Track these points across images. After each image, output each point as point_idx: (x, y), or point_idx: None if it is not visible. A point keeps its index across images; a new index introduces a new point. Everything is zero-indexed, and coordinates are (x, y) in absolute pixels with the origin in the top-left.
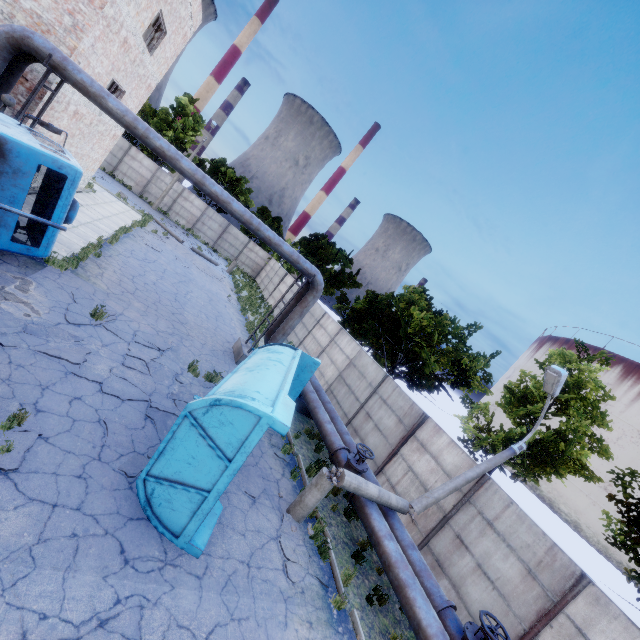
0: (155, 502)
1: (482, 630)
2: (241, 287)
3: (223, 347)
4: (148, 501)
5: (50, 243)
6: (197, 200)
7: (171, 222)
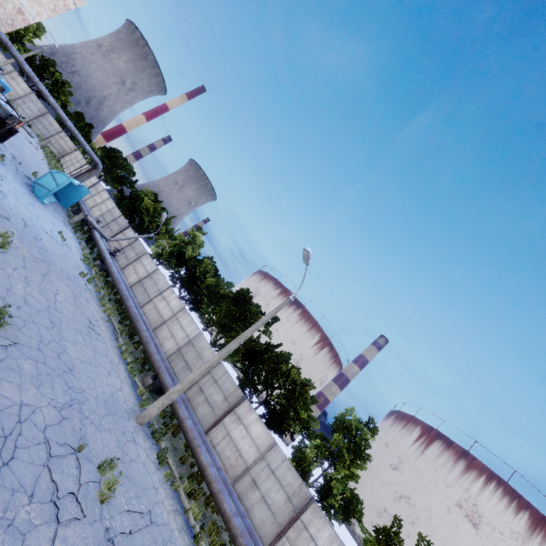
0: (36, 189)
1: (115, 250)
2: (50, 159)
3: None
4: (34, 188)
5: None
6: (24, 84)
7: None
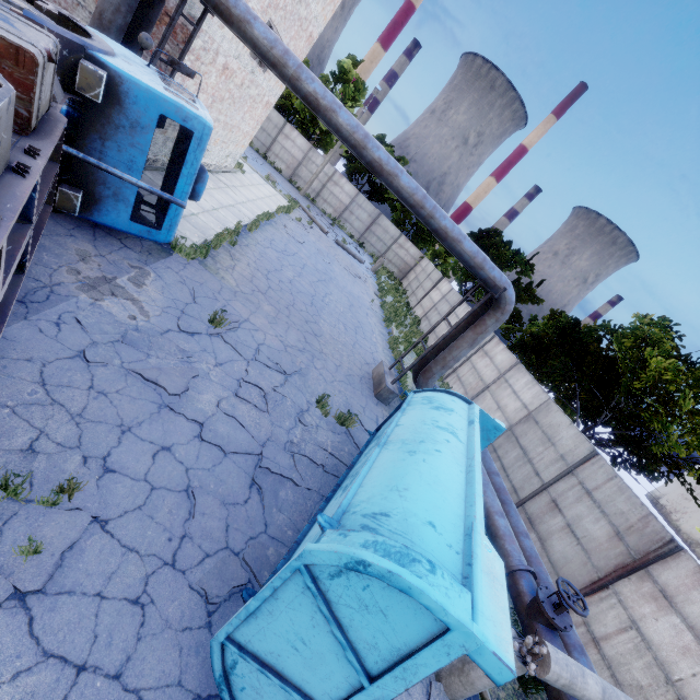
0: (236, 682)
1: None
2: (385, 290)
3: (361, 371)
4: (226, 676)
5: (173, 225)
6: (348, 185)
7: (317, 210)
